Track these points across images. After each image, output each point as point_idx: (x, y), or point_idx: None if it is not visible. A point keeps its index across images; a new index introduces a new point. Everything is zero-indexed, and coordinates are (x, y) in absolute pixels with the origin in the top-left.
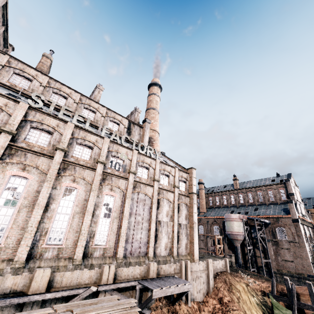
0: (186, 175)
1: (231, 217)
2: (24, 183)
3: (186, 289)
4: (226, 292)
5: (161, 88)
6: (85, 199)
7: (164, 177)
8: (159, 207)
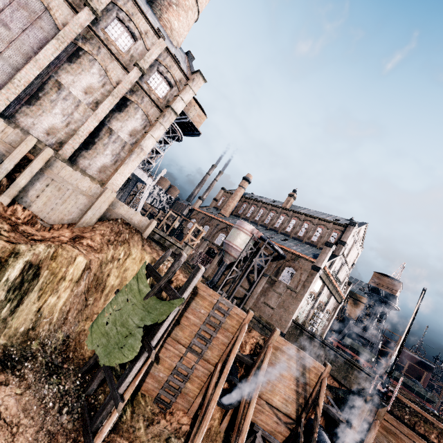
0: (181, 77)
1: (242, 225)
2: None
3: None
4: (101, 239)
5: None
6: None
7: (124, 33)
8: (73, 62)
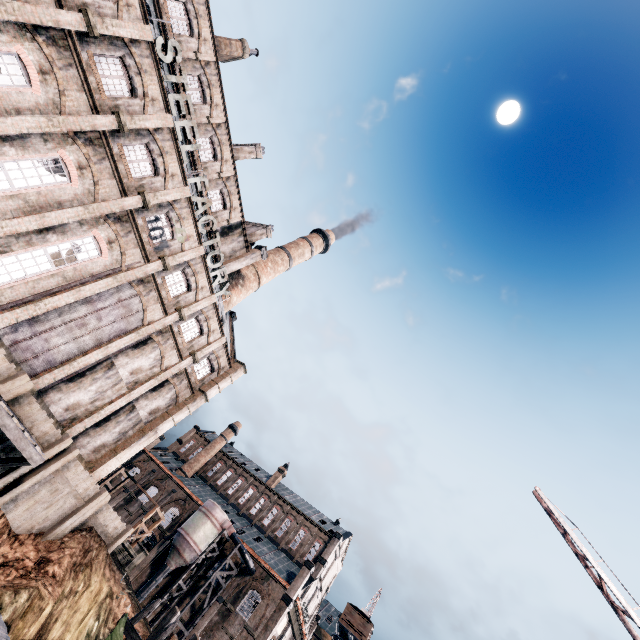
0: (226, 364)
1: (214, 510)
2: (18, 83)
3: (28, 453)
4: (68, 562)
5: (326, 250)
6: (62, 203)
7: (195, 328)
8: (138, 348)
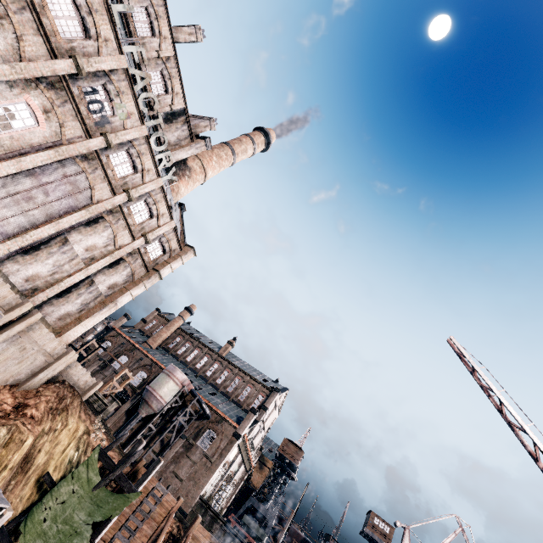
0: (177, 247)
1: (175, 372)
2: None
3: None
4: (44, 407)
5: (268, 148)
6: None
7: (144, 210)
8: (90, 226)
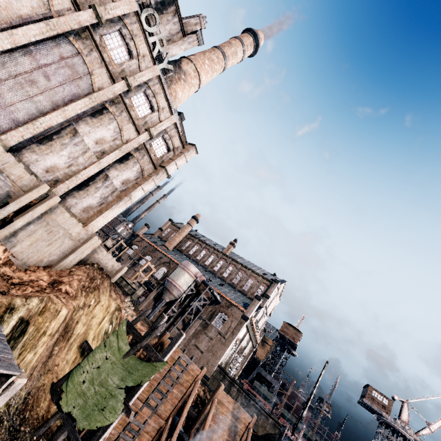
0: (179, 145)
1: (188, 266)
2: None
3: None
4: (77, 285)
5: (256, 51)
6: None
7: (145, 104)
8: (96, 117)
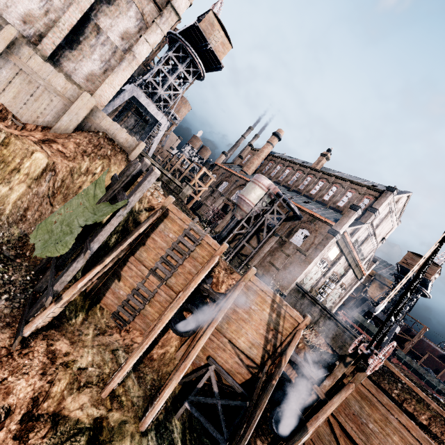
0: None
1: (259, 179)
2: None
3: None
4: (75, 147)
5: None
6: None
7: None
8: None
